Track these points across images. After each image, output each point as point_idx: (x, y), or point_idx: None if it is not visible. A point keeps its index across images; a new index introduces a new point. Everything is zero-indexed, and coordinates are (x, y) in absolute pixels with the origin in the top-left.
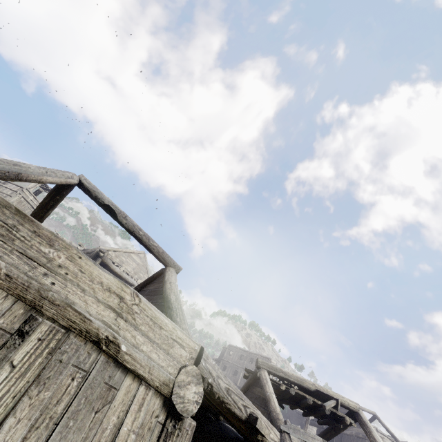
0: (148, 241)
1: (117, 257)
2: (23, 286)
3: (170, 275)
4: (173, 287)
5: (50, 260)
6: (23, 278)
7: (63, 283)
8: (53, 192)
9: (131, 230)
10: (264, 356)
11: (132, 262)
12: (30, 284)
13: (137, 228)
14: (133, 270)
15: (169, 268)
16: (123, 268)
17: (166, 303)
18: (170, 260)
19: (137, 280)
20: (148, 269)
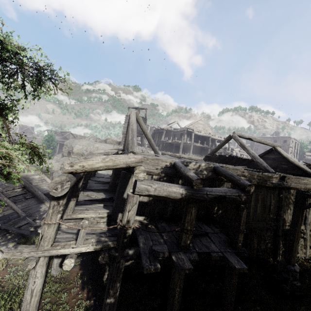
0: (266, 142)
1: (193, 126)
2: (306, 189)
3: (285, 153)
4: (295, 160)
5: (305, 182)
6: (305, 188)
7: (309, 185)
8: (226, 141)
9: (258, 142)
10: (285, 137)
11: (200, 125)
12: (306, 188)
13: (260, 140)
14: (202, 128)
15: (277, 148)
16: (202, 132)
17: (302, 169)
18: (276, 144)
19: (210, 134)
20: (208, 124)
